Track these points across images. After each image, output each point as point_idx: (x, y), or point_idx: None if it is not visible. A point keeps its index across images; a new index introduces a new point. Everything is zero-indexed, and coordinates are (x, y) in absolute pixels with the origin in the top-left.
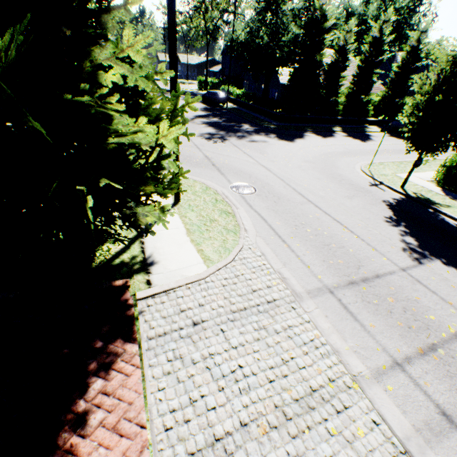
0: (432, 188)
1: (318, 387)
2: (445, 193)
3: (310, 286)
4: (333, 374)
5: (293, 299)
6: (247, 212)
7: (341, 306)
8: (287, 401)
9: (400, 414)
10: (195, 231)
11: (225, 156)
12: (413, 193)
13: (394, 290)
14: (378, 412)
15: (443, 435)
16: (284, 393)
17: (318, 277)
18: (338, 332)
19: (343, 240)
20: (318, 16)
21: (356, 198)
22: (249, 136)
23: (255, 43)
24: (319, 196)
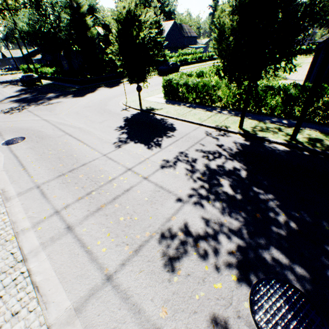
0: (160, 101)
1: None
2: (166, 102)
3: (24, 189)
4: None
5: (1, 203)
6: (5, 157)
7: (40, 193)
8: None
9: (36, 240)
10: None
11: (14, 121)
12: (145, 108)
13: (89, 169)
14: (20, 246)
15: (59, 239)
16: None
17: (35, 181)
18: (24, 210)
19: (74, 151)
20: (75, 4)
21: (106, 121)
22: (49, 101)
23: (41, 31)
24: (77, 128)
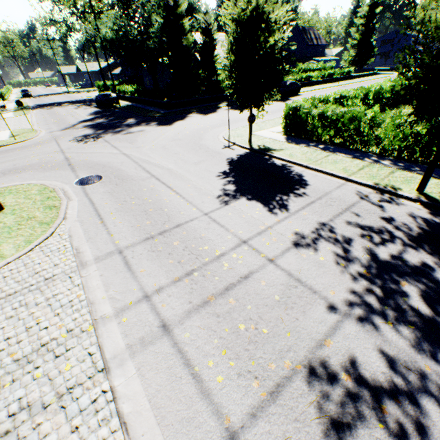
0: (278, 137)
1: (49, 341)
2: (286, 140)
3: (102, 253)
4: (74, 325)
5: (75, 269)
6: (79, 201)
7: (123, 262)
8: (5, 364)
9: (121, 339)
10: (3, 234)
11: (89, 153)
12: (257, 146)
13: (185, 234)
14: (99, 344)
15: (151, 343)
16: (7, 358)
17: (116, 242)
18: (104, 286)
19: (163, 203)
20: (171, 3)
21: (202, 162)
22: (128, 129)
23: (126, 39)
24: (166, 169)
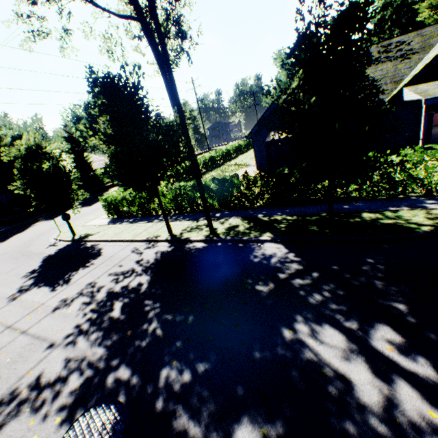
0: (103, 222)
1: None
2: (109, 222)
3: None
4: None
5: None
6: None
7: None
8: None
9: None
10: None
11: None
12: (79, 236)
13: None
14: None
15: None
16: None
17: None
18: None
19: None
20: None
21: (17, 268)
22: None
23: None
24: None
